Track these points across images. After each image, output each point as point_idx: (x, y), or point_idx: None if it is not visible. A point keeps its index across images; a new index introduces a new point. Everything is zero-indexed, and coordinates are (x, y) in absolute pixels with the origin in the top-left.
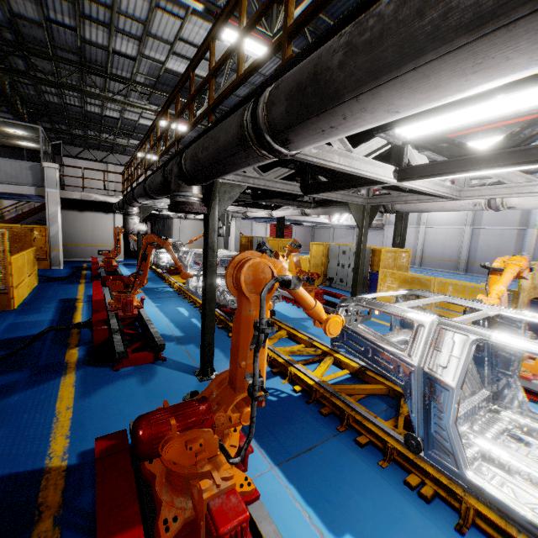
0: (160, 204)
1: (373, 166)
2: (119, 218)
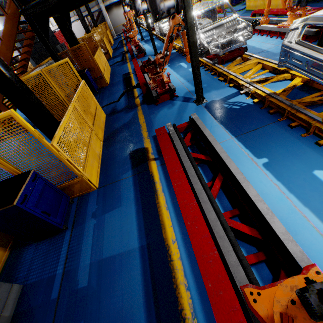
0: None
1: None
2: None
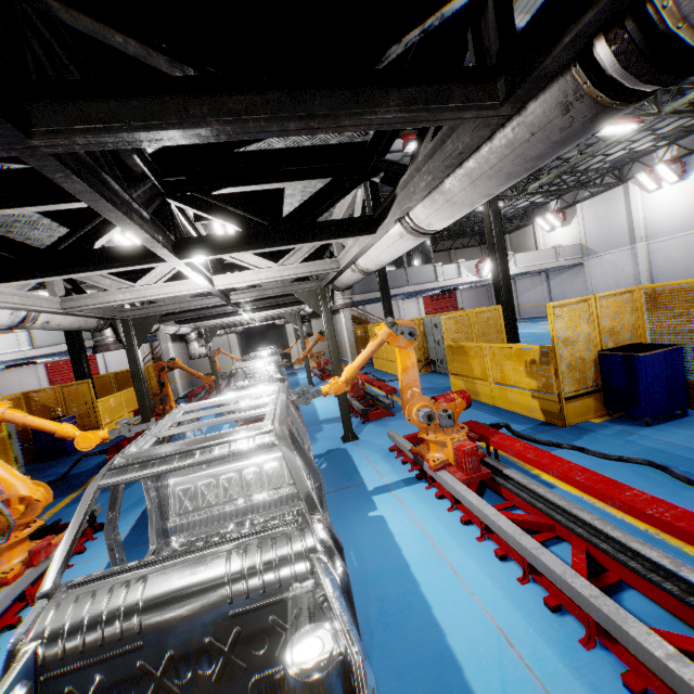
0: (225, 322)
1: (171, 286)
2: (233, 337)
